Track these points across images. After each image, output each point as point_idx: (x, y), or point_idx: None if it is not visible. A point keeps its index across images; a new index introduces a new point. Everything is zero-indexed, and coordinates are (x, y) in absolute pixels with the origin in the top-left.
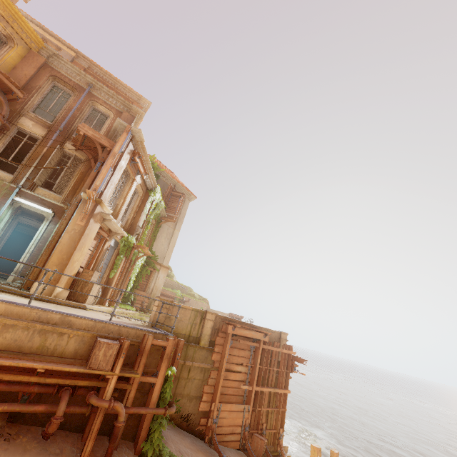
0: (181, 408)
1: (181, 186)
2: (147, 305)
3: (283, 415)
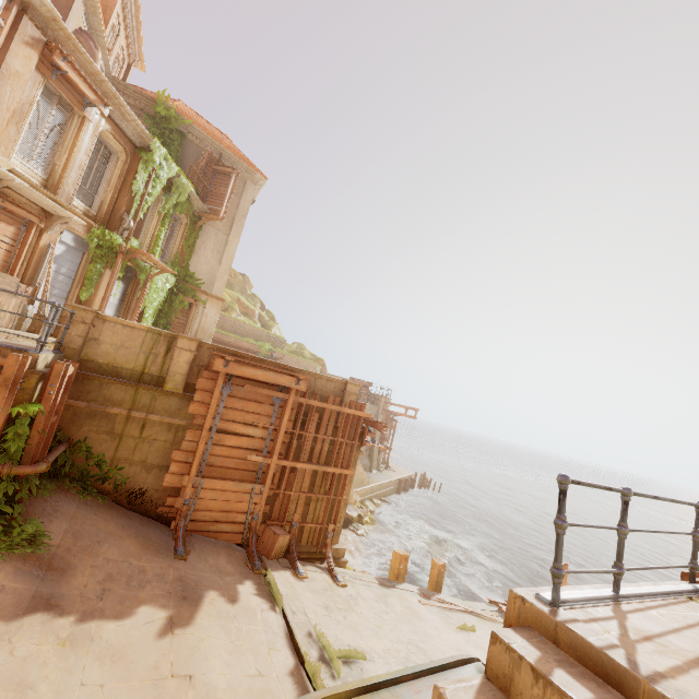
0: (127, 479)
1: (232, 155)
2: None
3: (339, 506)
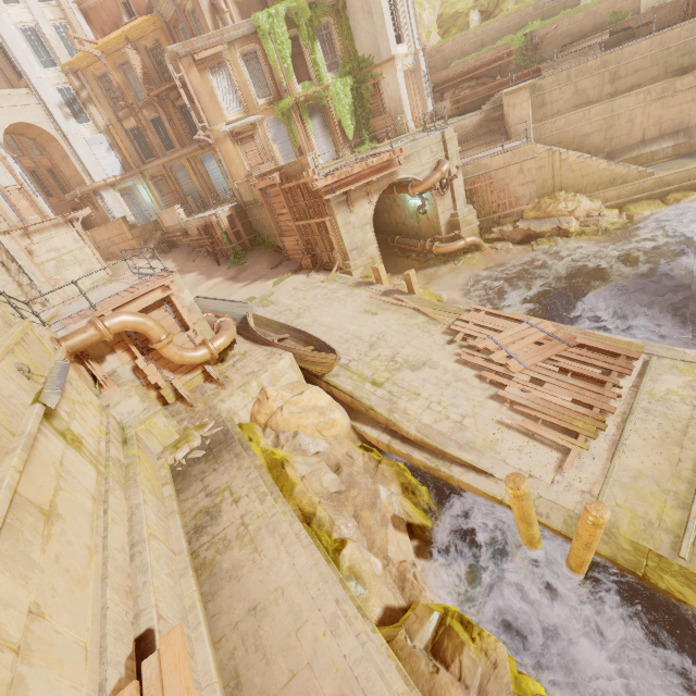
0: (275, 242)
1: None
2: (394, 128)
3: (333, 240)
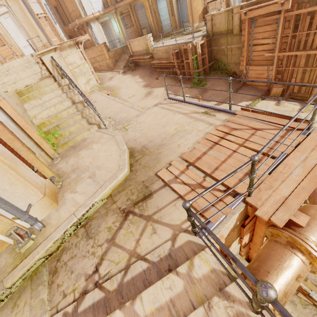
0: (231, 69)
1: None
2: None
3: None
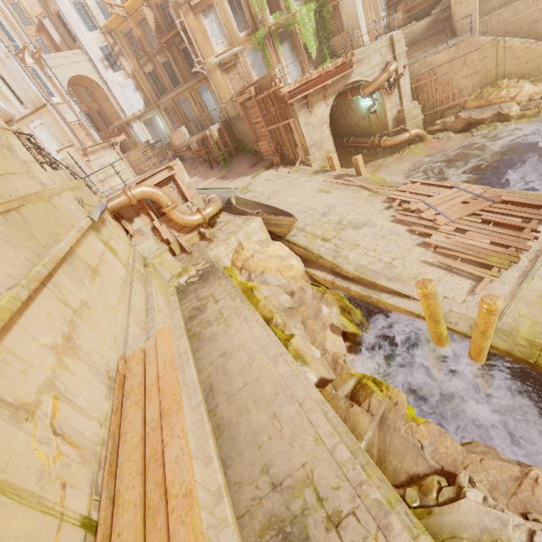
0: (253, 148)
1: None
2: (351, 44)
3: (296, 139)
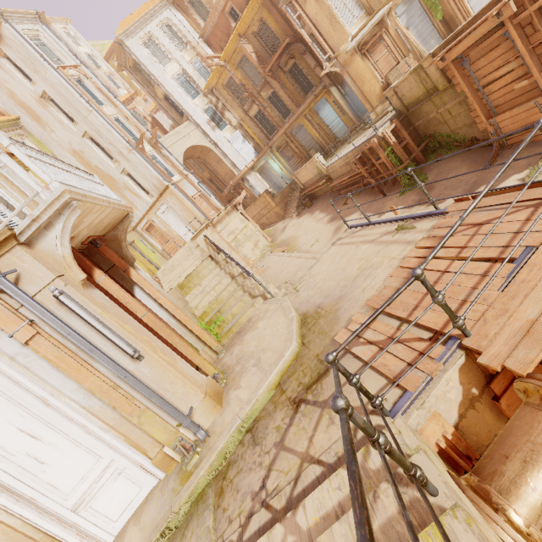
0: (464, 136)
1: None
2: None
3: None
